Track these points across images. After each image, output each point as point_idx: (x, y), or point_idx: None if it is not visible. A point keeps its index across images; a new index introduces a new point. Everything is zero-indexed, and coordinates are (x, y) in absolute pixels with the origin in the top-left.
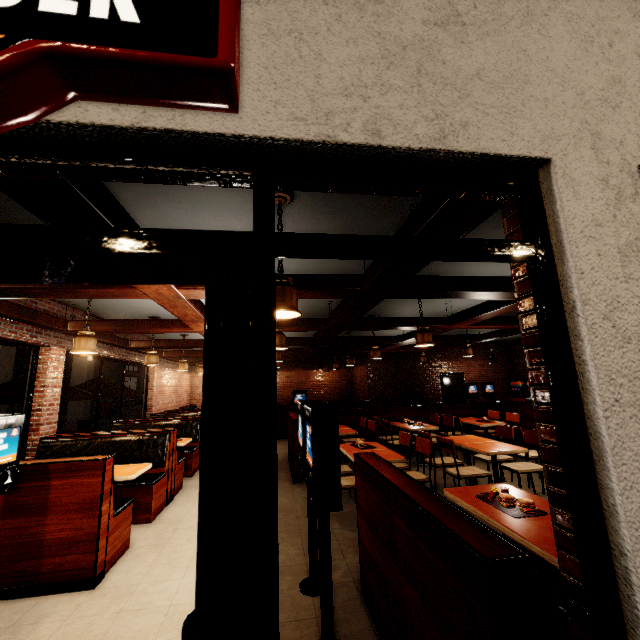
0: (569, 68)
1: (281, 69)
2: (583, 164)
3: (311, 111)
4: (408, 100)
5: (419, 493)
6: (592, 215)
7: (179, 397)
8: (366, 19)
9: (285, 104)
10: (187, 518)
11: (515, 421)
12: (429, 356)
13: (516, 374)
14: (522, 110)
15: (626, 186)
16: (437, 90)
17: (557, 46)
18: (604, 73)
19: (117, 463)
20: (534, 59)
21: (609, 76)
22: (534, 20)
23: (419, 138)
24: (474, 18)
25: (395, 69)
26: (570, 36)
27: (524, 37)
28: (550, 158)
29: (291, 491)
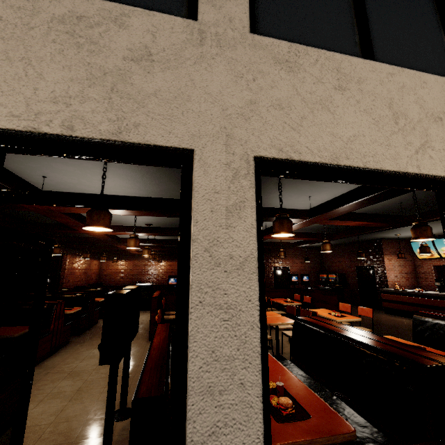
0: (221, 93)
1: (9, 83)
2: (215, 154)
3: (25, 111)
4: (99, 107)
5: (158, 353)
6: (213, 186)
7: (88, 277)
8: (82, 54)
9: (6, 106)
10: (60, 365)
11: (308, 302)
12: (267, 255)
13: (324, 269)
14: (181, 118)
15: (242, 169)
16: (122, 102)
17: (216, 78)
18: (245, 97)
19: (14, 325)
20: (198, 86)
21: (248, 99)
22: (204, 61)
23: (101, 132)
24: (161, 57)
25: (95, 87)
26: (227, 73)
27: (194, 71)
28: (193, 149)
29: (144, 347)
